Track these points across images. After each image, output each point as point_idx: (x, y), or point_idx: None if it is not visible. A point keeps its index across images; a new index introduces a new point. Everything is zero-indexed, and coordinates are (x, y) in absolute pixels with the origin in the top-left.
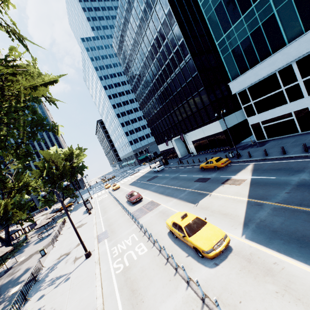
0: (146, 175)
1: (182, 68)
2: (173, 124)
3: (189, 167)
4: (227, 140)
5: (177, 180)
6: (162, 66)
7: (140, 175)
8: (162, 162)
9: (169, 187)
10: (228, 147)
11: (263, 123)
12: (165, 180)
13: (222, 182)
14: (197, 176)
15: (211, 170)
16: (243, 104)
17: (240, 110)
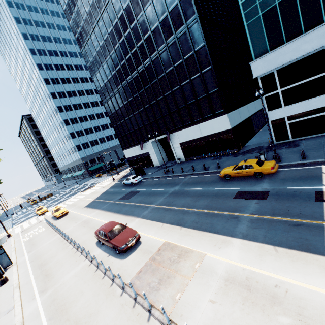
0: (112, 191)
1: (179, 36)
2: (153, 120)
3: (191, 177)
4: (235, 141)
5: (188, 197)
6: (145, 32)
7: (101, 191)
8: (134, 172)
9: (183, 210)
10: (235, 150)
11: (289, 119)
12: (161, 197)
13: (316, 199)
14: (229, 189)
15: (248, 179)
16: (265, 93)
17: (241, 107)
